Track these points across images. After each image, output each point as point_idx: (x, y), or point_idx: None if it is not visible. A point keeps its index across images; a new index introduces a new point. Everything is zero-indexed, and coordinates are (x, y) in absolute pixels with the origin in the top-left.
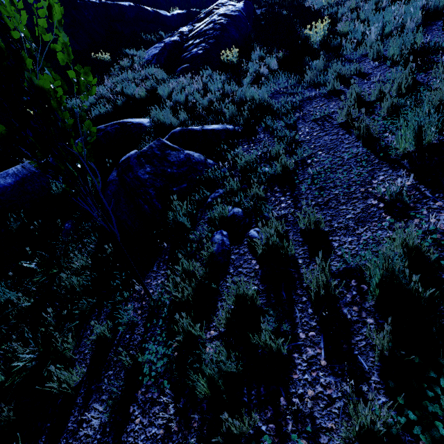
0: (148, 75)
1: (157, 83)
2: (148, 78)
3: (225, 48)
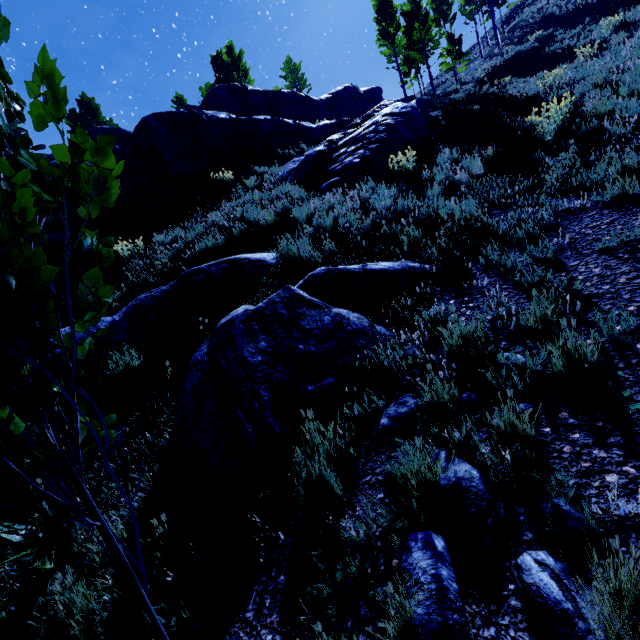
0: (280, 194)
1: (292, 204)
2: (281, 198)
3: (393, 153)
